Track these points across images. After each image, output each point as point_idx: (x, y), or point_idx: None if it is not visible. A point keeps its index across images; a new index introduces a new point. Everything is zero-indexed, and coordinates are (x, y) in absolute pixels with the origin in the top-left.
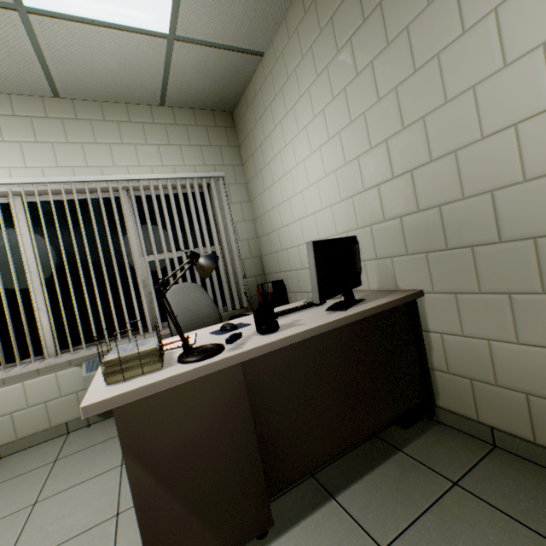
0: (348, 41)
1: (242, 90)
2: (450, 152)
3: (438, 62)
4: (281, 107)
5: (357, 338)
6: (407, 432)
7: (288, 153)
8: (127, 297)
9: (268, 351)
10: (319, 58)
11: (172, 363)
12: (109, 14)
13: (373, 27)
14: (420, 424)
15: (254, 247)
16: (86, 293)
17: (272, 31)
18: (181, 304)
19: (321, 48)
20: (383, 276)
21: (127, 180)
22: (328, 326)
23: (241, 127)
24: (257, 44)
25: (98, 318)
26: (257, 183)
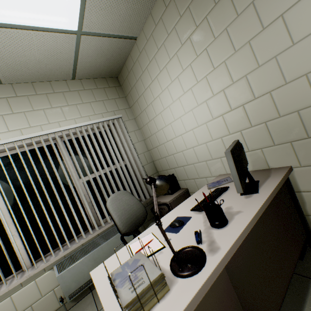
0: (204, 19)
1: (123, 62)
2: (301, 75)
3: (282, 20)
4: (155, 68)
5: (267, 209)
6: (304, 261)
7: (165, 95)
8: (74, 209)
9: (239, 245)
10: (182, 33)
11: (170, 277)
12: (35, 20)
13: (223, 7)
14: (308, 253)
15: (148, 157)
16: (47, 215)
17: (142, 22)
18: (119, 208)
19: (182, 27)
20: (256, 161)
21: (60, 131)
22: (261, 209)
23: (125, 85)
24: (133, 32)
25: (57, 229)
26: (143, 117)
